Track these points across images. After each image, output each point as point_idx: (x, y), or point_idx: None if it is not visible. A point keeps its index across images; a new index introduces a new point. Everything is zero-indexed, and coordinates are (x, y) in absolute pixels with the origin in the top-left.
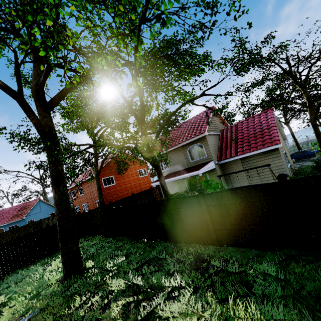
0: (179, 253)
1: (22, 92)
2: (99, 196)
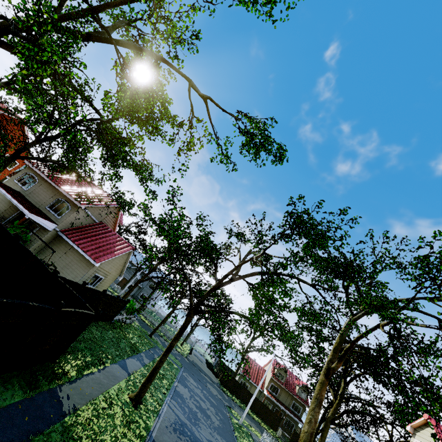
0: None
1: None
2: None
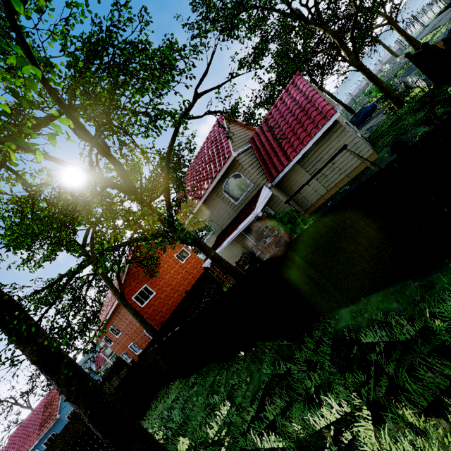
0: (304, 350)
1: None
2: (142, 324)
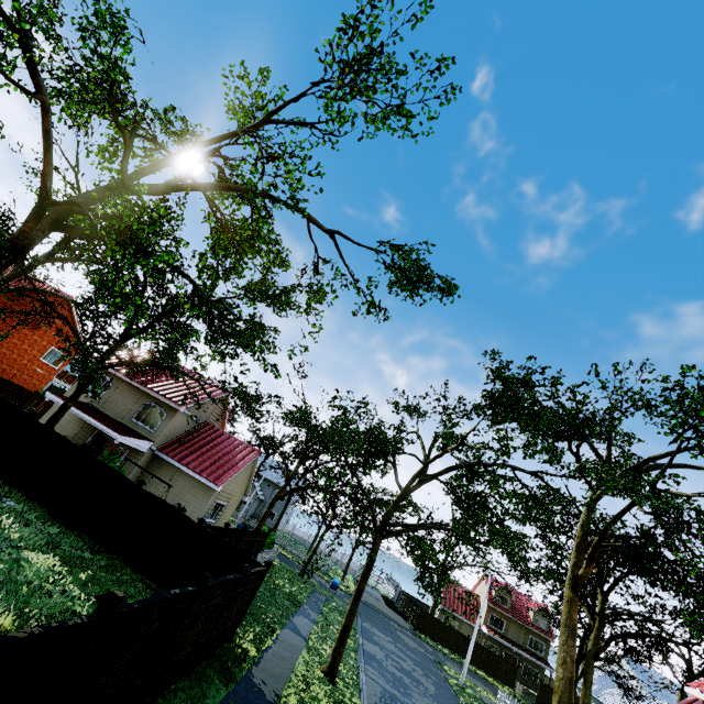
0: None
1: (57, 206)
2: None
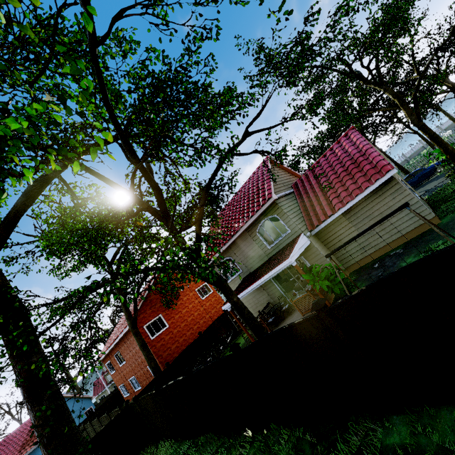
0: None
1: None
2: (147, 359)
